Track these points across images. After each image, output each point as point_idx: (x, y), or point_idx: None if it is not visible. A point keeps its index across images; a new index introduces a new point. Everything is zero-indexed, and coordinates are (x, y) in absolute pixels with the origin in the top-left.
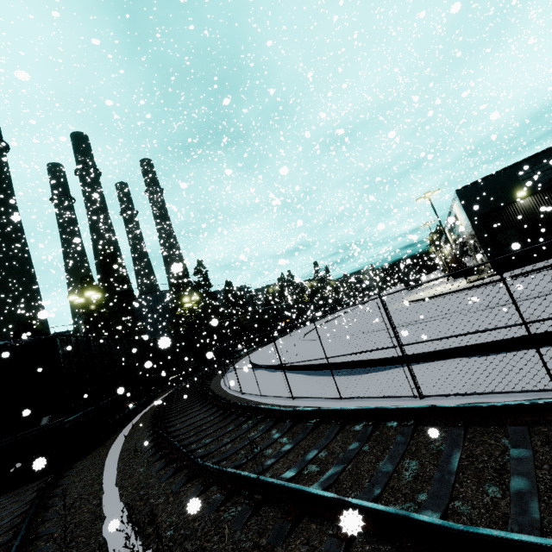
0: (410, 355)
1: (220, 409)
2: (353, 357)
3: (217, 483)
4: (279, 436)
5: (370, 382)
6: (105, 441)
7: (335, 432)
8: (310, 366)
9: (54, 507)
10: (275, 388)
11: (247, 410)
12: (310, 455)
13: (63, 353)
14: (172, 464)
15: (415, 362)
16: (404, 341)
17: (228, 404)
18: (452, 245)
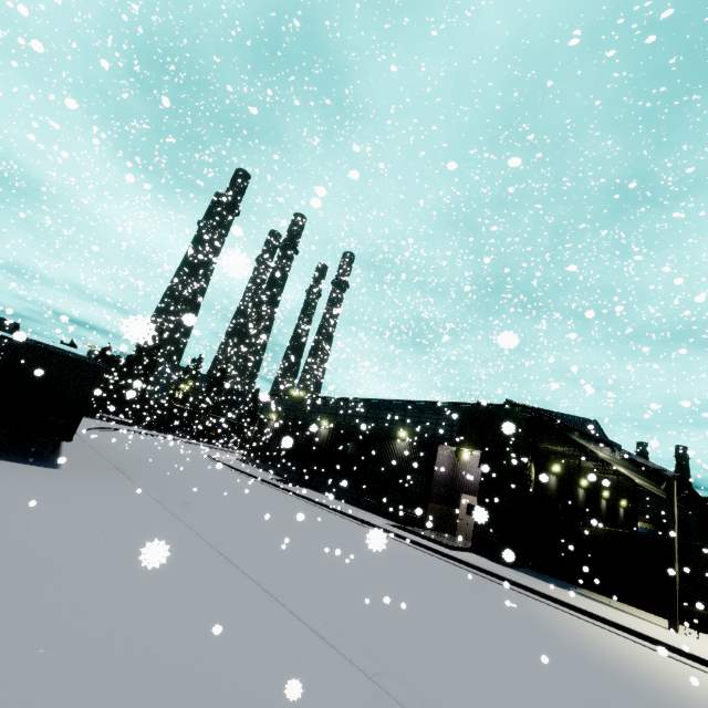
0: None
1: None
2: None
3: None
4: None
5: None
6: None
7: None
8: None
9: None
10: None
11: None
12: None
13: None
14: None
15: None
16: None
17: None
18: None
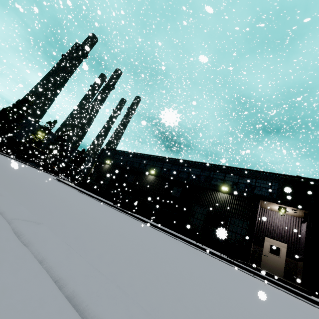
0: None
1: None
2: None
3: None
4: None
5: None
6: None
7: None
8: None
9: None
10: None
11: None
12: None
13: None
14: None
15: None
16: None
17: None
18: None
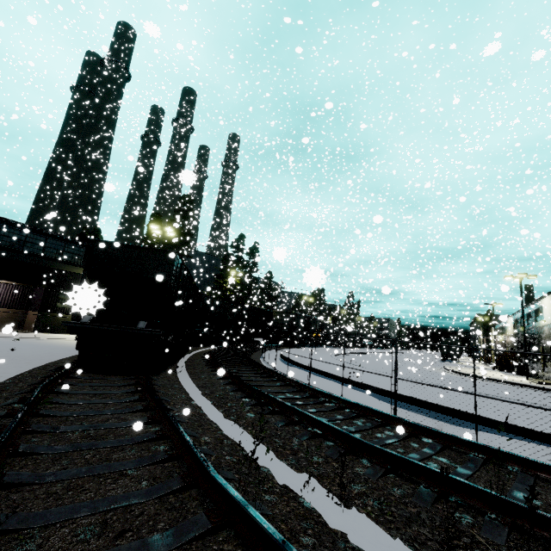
0: (543, 433)
1: (300, 391)
2: (446, 403)
3: (393, 472)
4: (433, 453)
5: (501, 441)
6: (166, 368)
7: (531, 482)
8: (384, 391)
9: (171, 411)
10: (352, 396)
11: (349, 406)
12: (520, 495)
13: (174, 271)
14: (294, 425)
15: (546, 443)
16: (510, 413)
17: (314, 391)
18: (510, 336)
